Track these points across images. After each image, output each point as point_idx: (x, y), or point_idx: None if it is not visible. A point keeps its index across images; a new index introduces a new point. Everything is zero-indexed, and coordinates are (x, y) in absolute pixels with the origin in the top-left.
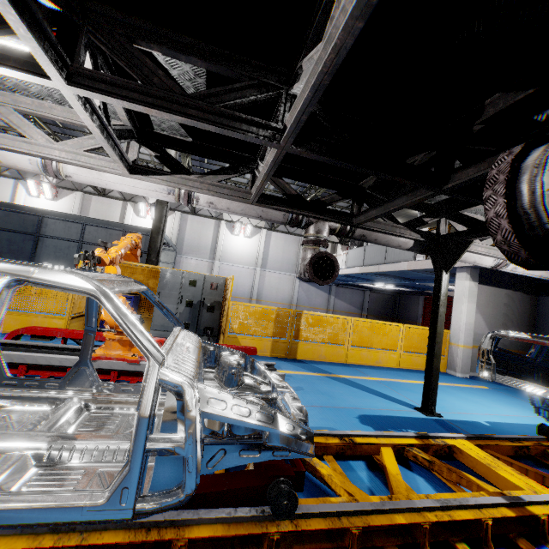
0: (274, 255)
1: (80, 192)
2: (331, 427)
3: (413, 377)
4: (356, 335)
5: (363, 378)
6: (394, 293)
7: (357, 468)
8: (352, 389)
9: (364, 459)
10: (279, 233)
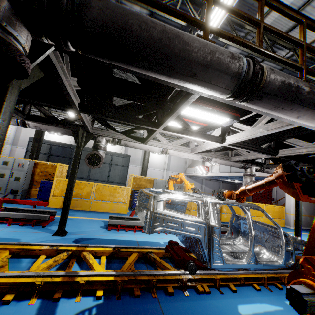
0: (173, 163)
1: None
2: None
3: None
4: None
5: None
6: (235, 183)
7: None
8: None
9: None
10: None
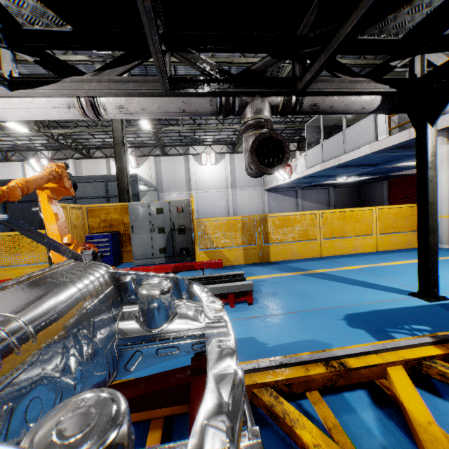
0: (241, 174)
1: (71, 160)
2: (313, 339)
3: (396, 258)
4: (327, 228)
5: (341, 269)
6: (357, 185)
7: (357, 406)
8: (331, 283)
9: (365, 385)
10: (241, 154)
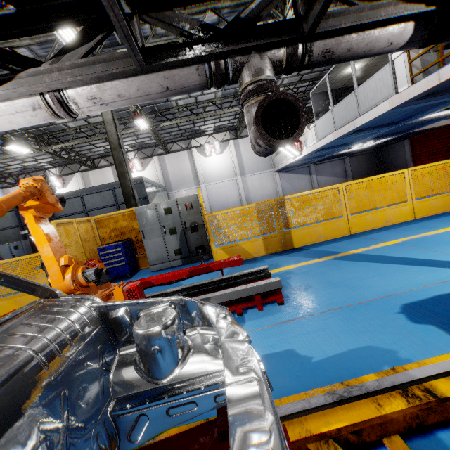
0: (248, 159)
1: (78, 173)
2: (368, 346)
3: (441, 224)
4: (353, 201)
5: (379, 246)
6: (374, 149)
7: None
8: (371, 265)
9: None
10: (245, 139)
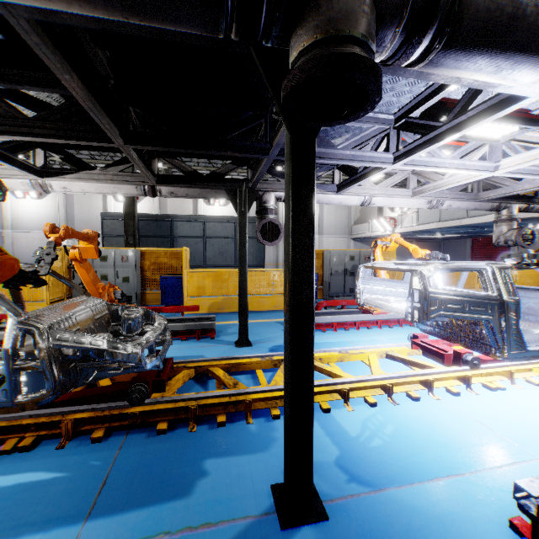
0: (328, 221)
1: None
2: None
3: None
4: None
5: None
6: (438, 240)
7: None
8: None
9: None
10: None
